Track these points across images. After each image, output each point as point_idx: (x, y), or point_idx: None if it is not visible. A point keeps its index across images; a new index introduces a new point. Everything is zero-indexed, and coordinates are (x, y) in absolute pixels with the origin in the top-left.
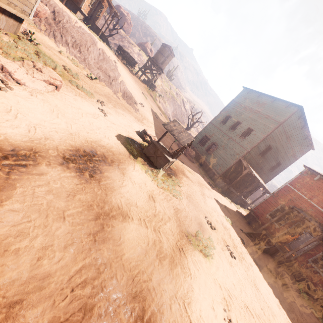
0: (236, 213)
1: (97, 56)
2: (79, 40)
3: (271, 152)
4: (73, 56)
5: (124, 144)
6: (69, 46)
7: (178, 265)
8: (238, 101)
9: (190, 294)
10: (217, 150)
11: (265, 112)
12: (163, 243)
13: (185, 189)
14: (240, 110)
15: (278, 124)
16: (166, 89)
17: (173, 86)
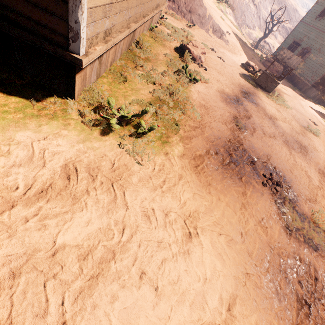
0: None
1: None
2: None
3: None
4: (171, 10)
5: (246, 80)
6: None
7: (305, 136)
8: None
9: (314, 145)
10: (309, 56)
11: None
12: (295, 129)
13: (289, 103)
14: None
15: None
16: None
17: None
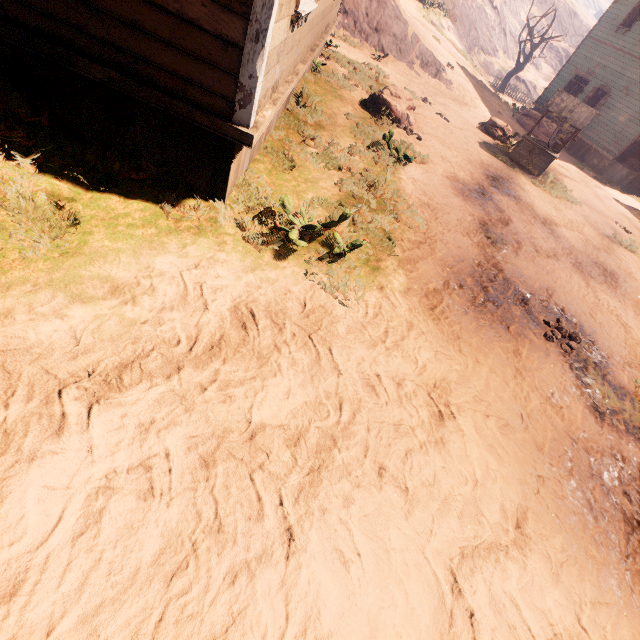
0: None
1: (368, 5)
2: None
3: None
4: (341, 30)
5: (492, 155)
6: None
7: (611, 254)
8: None
9: (629, 269)
10: (608, 104)
11: None
12: (592, 241)
13: (575, 193)
14: None
15: None
16: None
17: None
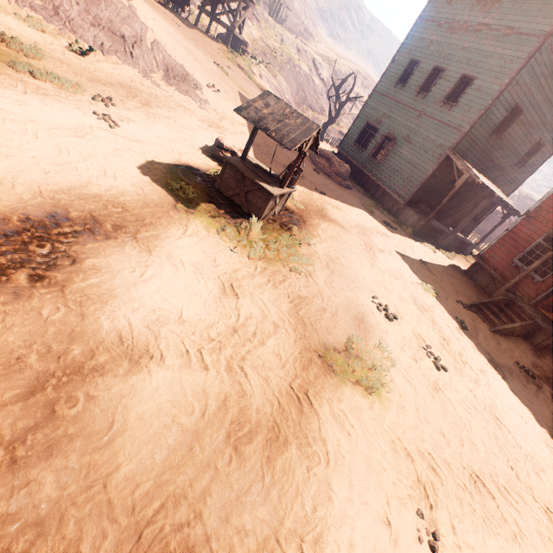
0: (448, 268)
1: None
2: None
3: (521, 122)
4: (28, 9)
5: (162, 181)
6: None
7: (291, 442)
8: (432, 16)
9: (320, 512)
10: (395, 150)
11: (502, 21)
12: (252, 395)
13: (324, 247)
14: (439, 37)
15: (537, 42)
16: (272, 45)
17: (288, 34)
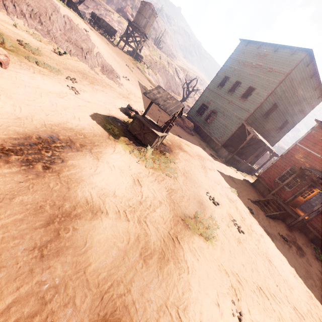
0: (243, 181)
1: (63, 25)
2: (37, 8)
3: (277, 111)
4: (33, 30)
5: (102, 124)
6: (26, 17)
7: (170, 260)
8: (235, 58)
9: (186, 296)
10: (217, 118)
11: (267, 65)
12: (151, 235)
13: (182, 164)
14: (238, 68)
15: (283, 76)
16: (155, 59)
17: (163, 55)
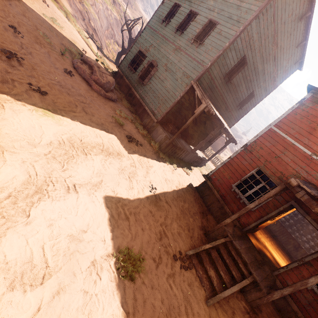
0: (182, 188)
1: None
2: None
3: (245, 73)
4: None
5: None
6: None
7: None
8: None
9: None
10: (156, 75)
11: None
12: None
13: None
14: None
15: None
16: None
17: None
